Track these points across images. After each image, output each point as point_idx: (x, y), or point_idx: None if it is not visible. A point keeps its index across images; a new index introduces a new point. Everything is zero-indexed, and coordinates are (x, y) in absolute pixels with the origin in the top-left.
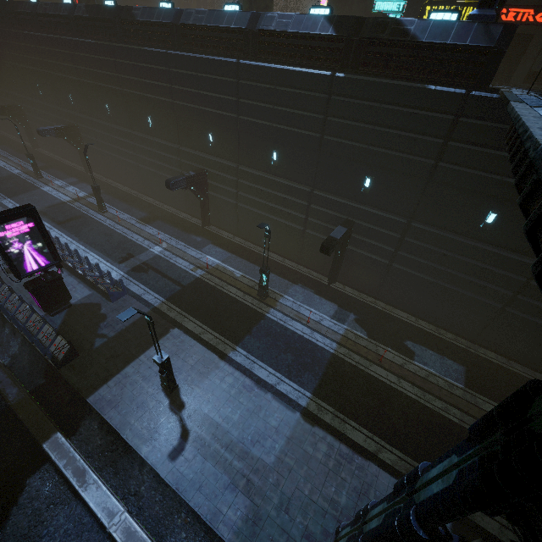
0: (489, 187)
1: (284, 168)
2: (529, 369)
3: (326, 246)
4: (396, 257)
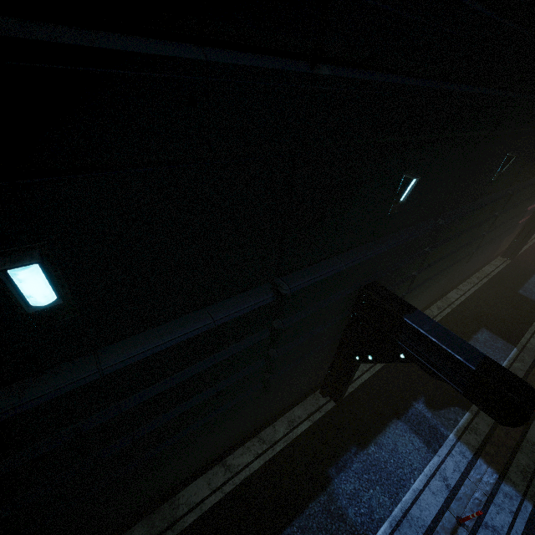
0: (532, 118)
1: (130, 301)
2: (465, 282)
3: (534, 405)
4: (414, 281)
